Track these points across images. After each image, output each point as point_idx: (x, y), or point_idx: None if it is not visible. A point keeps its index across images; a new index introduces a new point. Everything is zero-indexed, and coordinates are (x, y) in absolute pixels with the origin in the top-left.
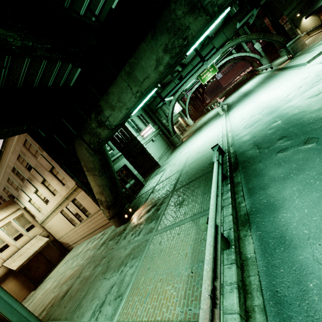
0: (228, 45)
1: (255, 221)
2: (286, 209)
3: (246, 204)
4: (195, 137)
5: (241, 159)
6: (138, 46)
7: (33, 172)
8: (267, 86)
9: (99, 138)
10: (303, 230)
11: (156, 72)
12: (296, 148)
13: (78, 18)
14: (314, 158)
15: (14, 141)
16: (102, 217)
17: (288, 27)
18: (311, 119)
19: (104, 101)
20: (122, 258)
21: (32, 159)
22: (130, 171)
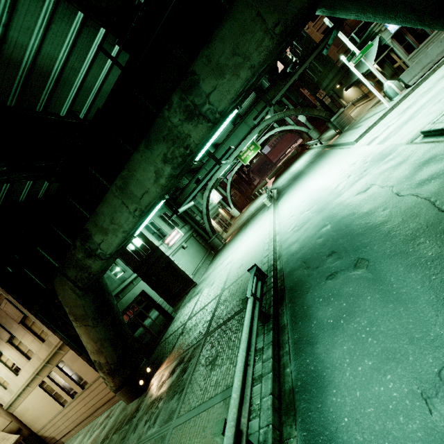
0: (264, 123)
1: (300, 407)
2: (335, 387)
3: (292, 369)
4: (240, 237)
5: (287, 284)
6: (131, 156)
7: None
8: (317, 169)
9: (89, 272)
10: (355, 433)
11: (157, 186)
12: (345, 273)
13: (58, 120)
14: (364, 295)
15: None
16: (106, 386)
17: (328, 101)
18: (360, 228)
19: (92, 223)
20: None
21: None
22: (151, 299)
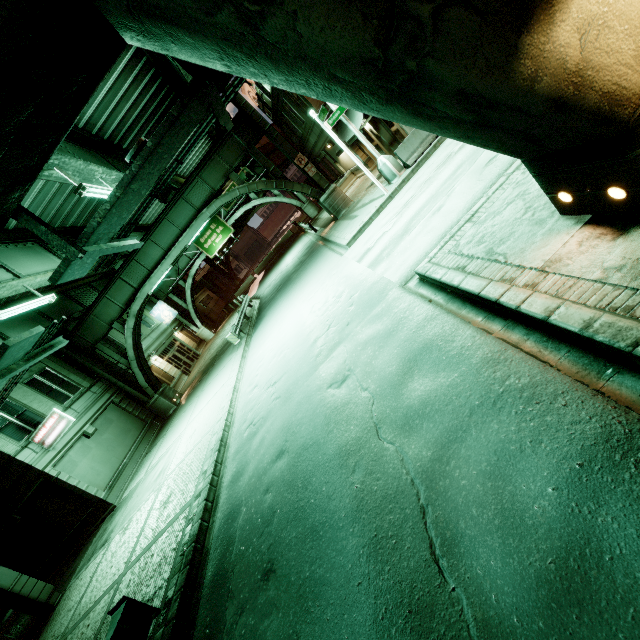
0: (218, 202)
1: None
2: None
3: None
4: (195, 401)
5: (195, 637)
6: None
7: None
8: (303, 282)
9: None
10: None
11: None
12: None
13: None
14: None
15: None
16: None
17: (313, 172)
18: (319, 508)
19: None
20: None
21: None
22: None
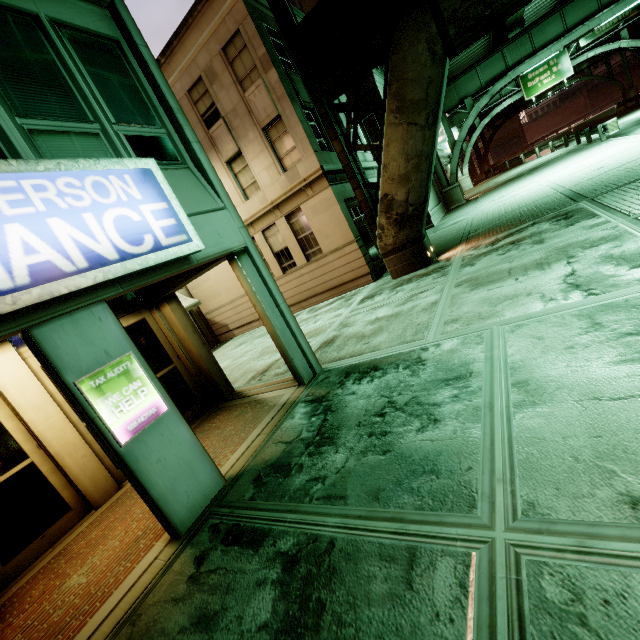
0: None
1: None
2: None
3: None
4: (528, 179)
5: None
6: None
7: (218, 130)
8: None
9: (489, 2)
10: None
11: None
12: None
13: None
14: None
15: (203, 35)
16: (348, 263)
17: None
18: None
19: None
20: (524, 265)
21: (229, 93)
22: None
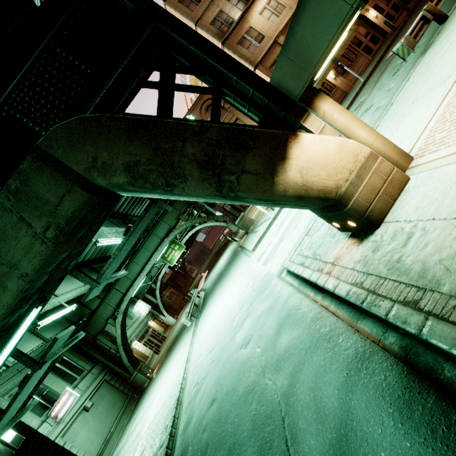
0: (174, 233)
1: None
2: None
3: None
4: (162, 374)
5: None
6: None
7: None
8: (229, 277)
9: None
10: None
11: None
12: None
13: None
14: None
15: None
16: None
17: (229, 208)
18: (233, 433)
19: None
20: None
21: None
22: None
